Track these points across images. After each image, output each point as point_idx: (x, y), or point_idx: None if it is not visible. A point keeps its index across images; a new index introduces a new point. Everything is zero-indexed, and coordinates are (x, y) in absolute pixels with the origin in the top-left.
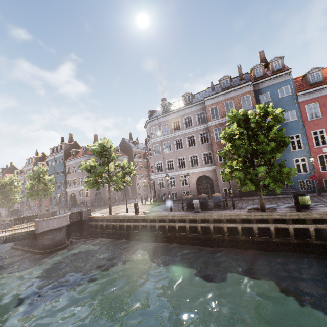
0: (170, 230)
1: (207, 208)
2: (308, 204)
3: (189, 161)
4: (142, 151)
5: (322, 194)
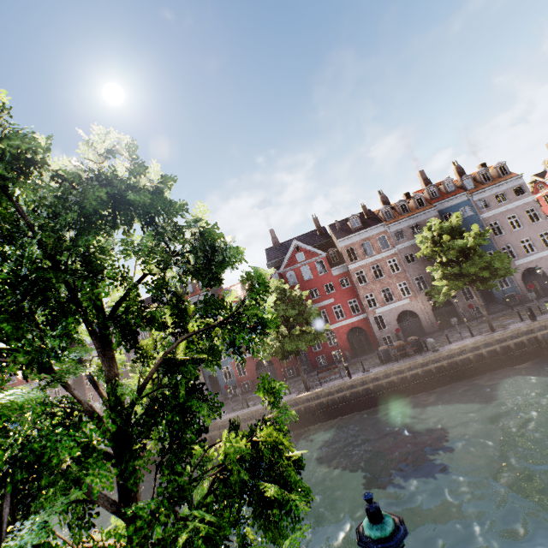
0: None
1: None
2: None
3: None
4: None
5: (234, 399)
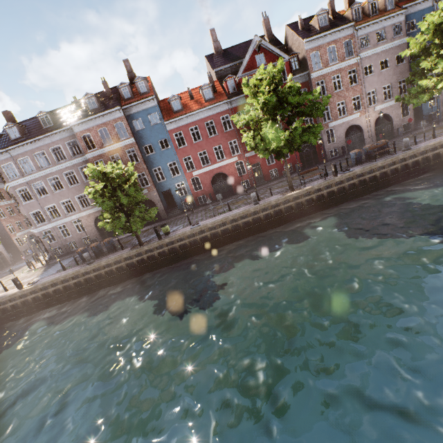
0: (68, 289)
1: (102, 255)
2: (168, 231)
3: (78, 203)
4: (3, 187)
5: (195, 211)
